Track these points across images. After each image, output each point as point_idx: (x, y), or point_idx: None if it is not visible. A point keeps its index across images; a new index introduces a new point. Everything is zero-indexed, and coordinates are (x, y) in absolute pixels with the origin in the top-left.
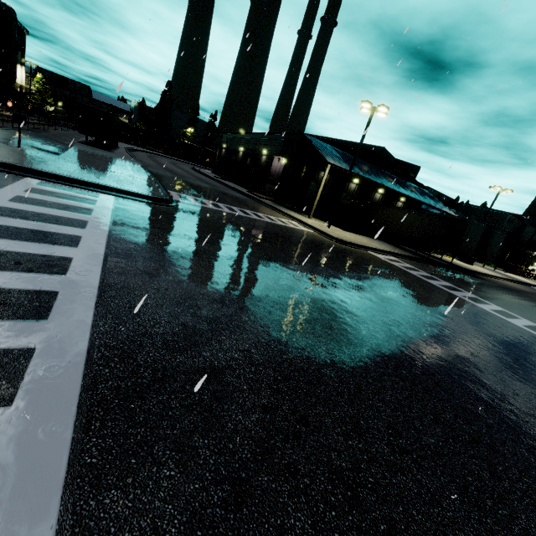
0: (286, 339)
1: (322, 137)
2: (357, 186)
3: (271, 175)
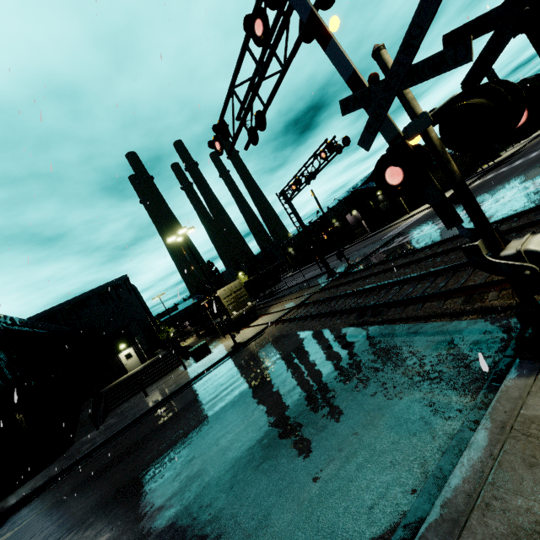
0: (535, 173)
1: (363, 183)
2: None
3: (352, 226)
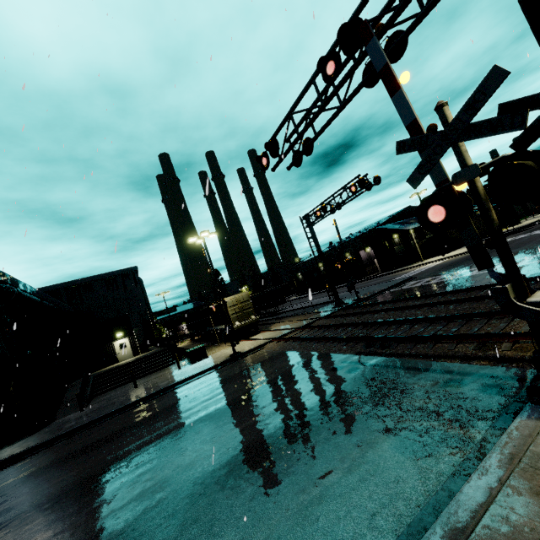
0: None
1: (382, 223)
2: (414, 233)
3: (364, 262)
